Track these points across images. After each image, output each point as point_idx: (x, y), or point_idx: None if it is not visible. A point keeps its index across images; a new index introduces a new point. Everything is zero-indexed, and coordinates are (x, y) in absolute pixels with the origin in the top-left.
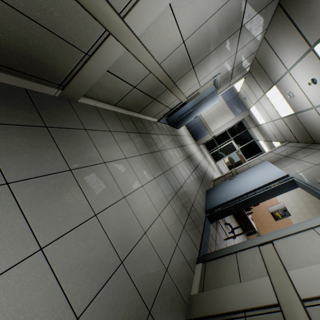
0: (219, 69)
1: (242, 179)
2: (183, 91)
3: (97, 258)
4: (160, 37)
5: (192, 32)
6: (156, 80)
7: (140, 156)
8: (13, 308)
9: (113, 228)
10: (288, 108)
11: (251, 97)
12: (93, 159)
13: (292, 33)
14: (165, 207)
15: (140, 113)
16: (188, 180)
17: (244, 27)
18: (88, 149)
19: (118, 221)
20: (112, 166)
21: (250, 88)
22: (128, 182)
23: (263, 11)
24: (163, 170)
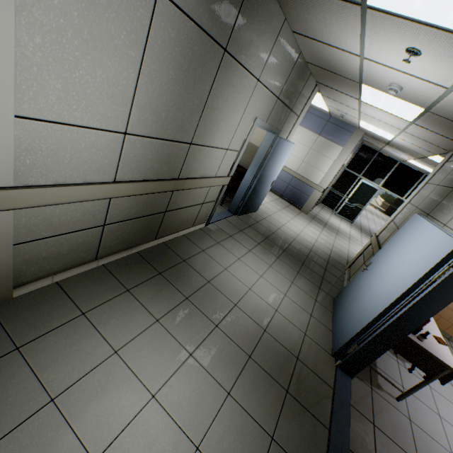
0: (250, 114)
1: (381, 267)
2: (210, 173)
3: None
4: (66, 158)
5: (127, 114)
6: (137, 195)
7: (157, 323)
8: None
9: None
10: (408, 106)
11: (347, 111)
12: (20, 411)
13: (319, 3)
14: (216, 414)
15: (160, 237)
16: (283, 304)
17: (232, 45)
18: (12, 393)
19: None
20: (74, 395)
21: (336, 101)
22: (112, 412)
23: (247, 4)
24: (215, 321)
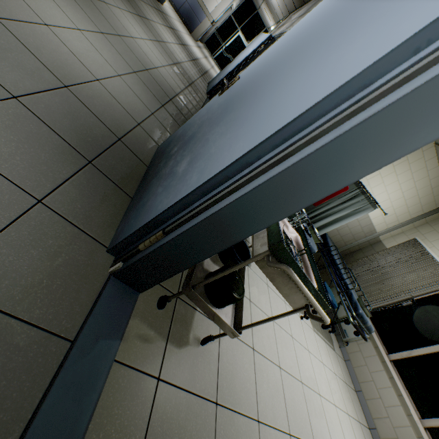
0: None
1: (239, 58)
2: None
3: (132, 58)
4: None
5: None
6: None
7: (130, 14)
8: (107, 48)
9: (134, 51)
10: None
11: None
12: None
13: None
14: (167, 66)
15: None
16: (186, 64)
17: None
18: None
19: (135, 49)
20: (112, 9)
21: None
22: (130, 29)
23: None
24: (157, 39)
